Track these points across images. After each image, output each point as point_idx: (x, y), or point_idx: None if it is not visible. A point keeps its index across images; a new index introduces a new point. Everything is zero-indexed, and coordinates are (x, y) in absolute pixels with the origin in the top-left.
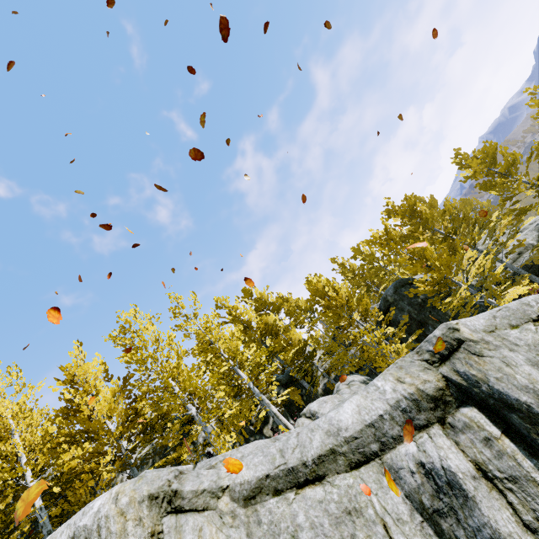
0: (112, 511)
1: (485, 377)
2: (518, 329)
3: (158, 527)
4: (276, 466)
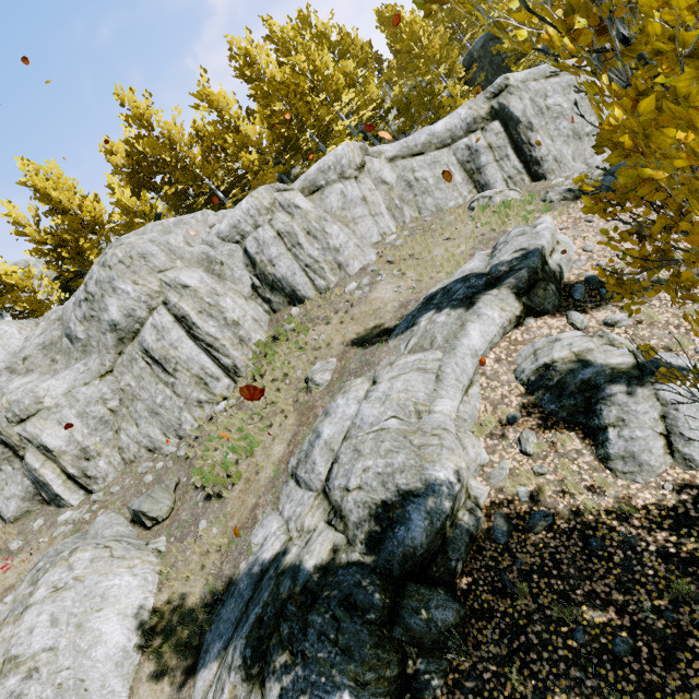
0: (349, 149)
1: (509, 106)
2: (536, 82)
3: (364, 160)
4: (404, 147)
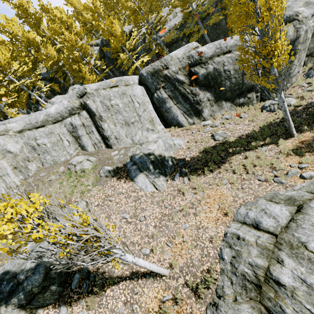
0: None
1: (88, 104)
2: (104, 90)
3: None
4: (28, 124)
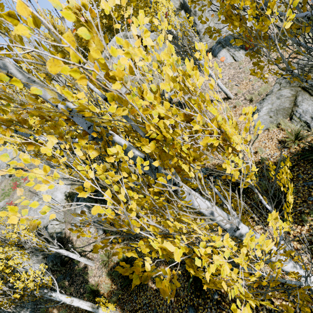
0: None
1: (186, 2)
2: None
3: None
4: None
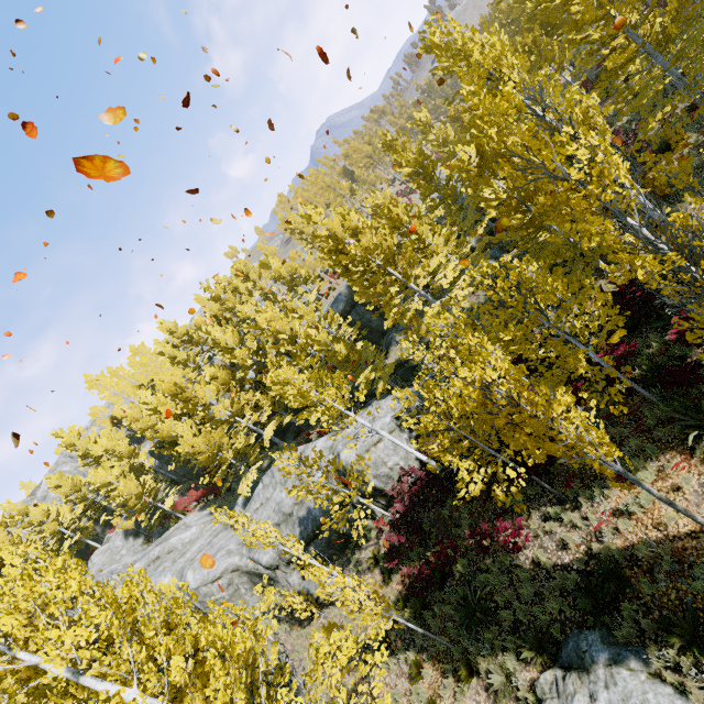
0: None
1: None
2: None
3: None
4: None
